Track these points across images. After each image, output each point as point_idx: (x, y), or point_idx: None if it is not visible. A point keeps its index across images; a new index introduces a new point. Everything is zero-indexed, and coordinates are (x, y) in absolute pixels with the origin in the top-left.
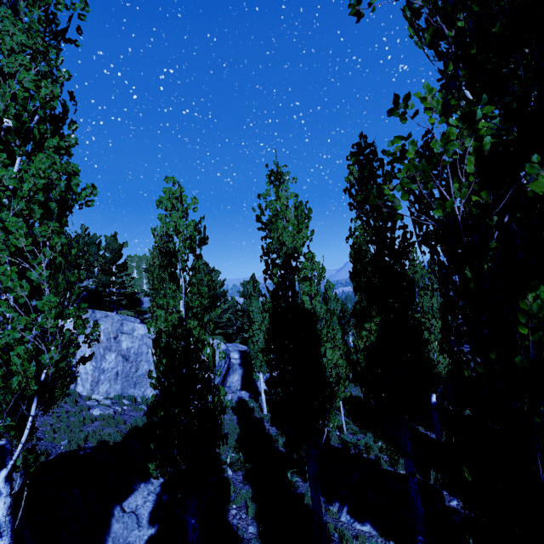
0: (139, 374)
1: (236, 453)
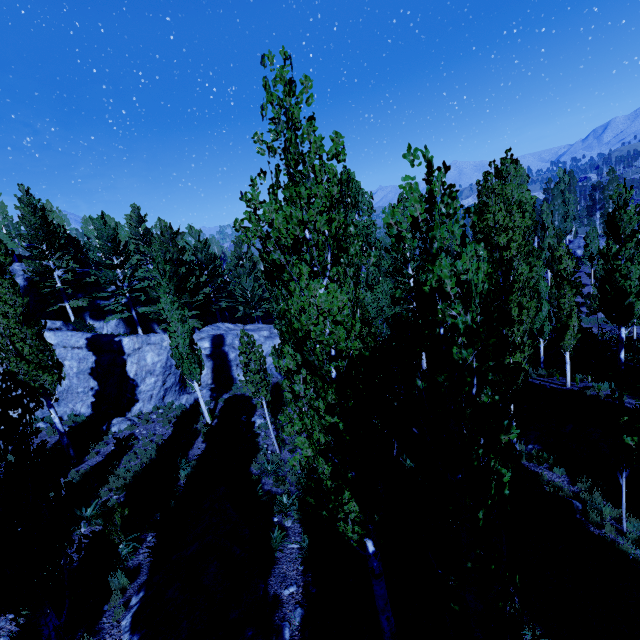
0: (61, 390)
1: (121, 494)
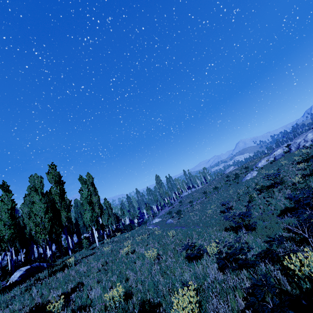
0: None
1: None
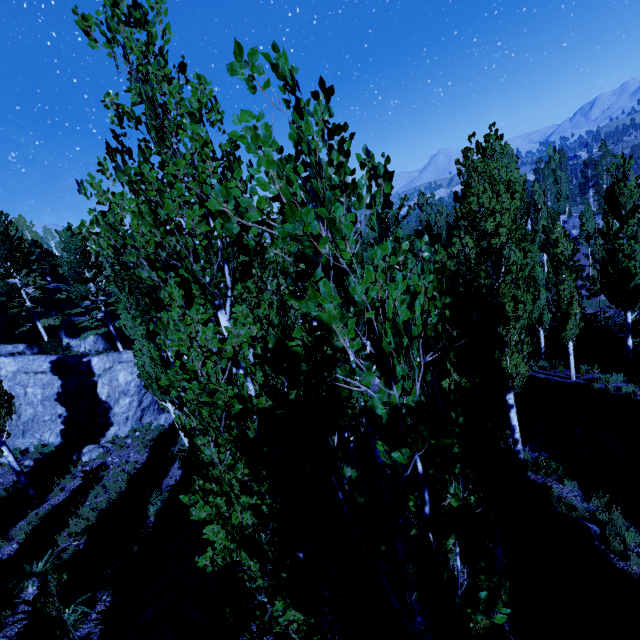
0: (25, 420)
1: (81, 539)
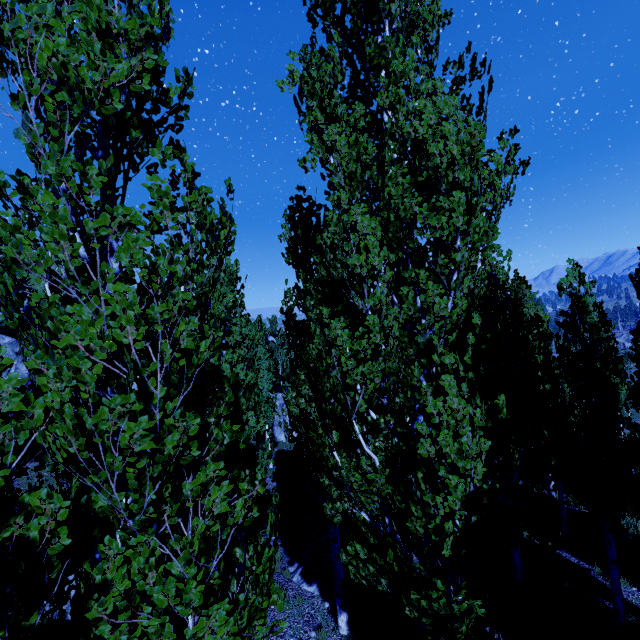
0: None
1: None
